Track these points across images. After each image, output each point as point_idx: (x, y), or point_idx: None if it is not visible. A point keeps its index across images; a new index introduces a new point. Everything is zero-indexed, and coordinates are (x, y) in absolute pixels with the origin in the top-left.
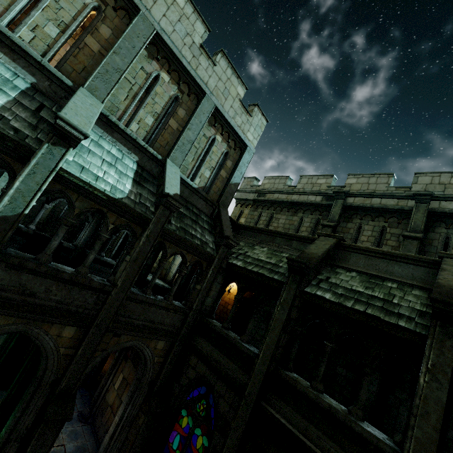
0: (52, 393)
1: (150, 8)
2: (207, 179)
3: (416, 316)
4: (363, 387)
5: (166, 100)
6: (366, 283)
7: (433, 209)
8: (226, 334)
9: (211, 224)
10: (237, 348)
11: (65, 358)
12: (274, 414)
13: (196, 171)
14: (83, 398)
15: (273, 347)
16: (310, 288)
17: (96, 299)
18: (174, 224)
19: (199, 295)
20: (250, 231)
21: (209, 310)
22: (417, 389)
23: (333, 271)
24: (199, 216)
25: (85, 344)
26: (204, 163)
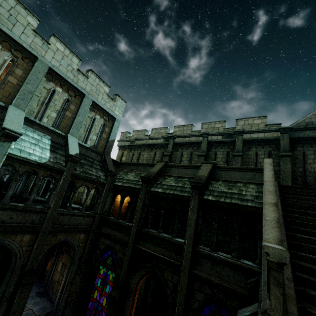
0: (23, 271)
1: (44, 56)
2: (95, 140)
3: (191, 190)
4: (175, 224)
5: (62, 102)
6: (176, 181)
7: (209, 140)
8: (117, 221)
9: (102, 165)
10: (123, 226)
11: (27, 252)
12: (141, 248)
13: (87, 137)
14: (37, 285)
15: (138, 219)
16: (153, 188)
17: (40, 217)
18: (78, 169)
19: (100, 205)
20: (126, 165)
21: (107, 212)
22: (188, 217)
23: (164, 178)
24: (93, 162)
25: (37, 242)
26: (91, 132)
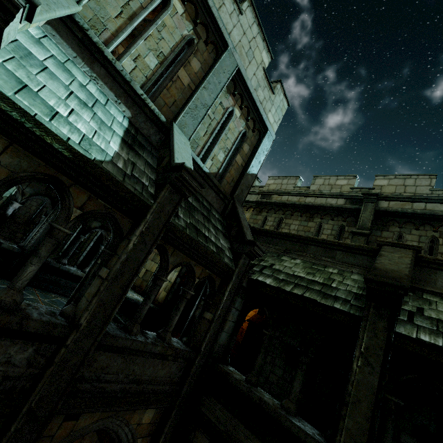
0: None
1: None
2: (220, 163)
3: None
4: None
5: (177, 40)
6: None
7: None
8: (260, 399)
9: (224, 224)
10: (283, 428)
11: None
12: None
13: (207, 151)
14: None
15: (364, 440)
16: (403, 327)
17: (33, 353)
18: (182, 217)
19: (211, 329)
20: (269, 237)
21: (223, 350)
22: None
23: (420, 298)
24: (211, 212)
25: None
26: (218, 140)
